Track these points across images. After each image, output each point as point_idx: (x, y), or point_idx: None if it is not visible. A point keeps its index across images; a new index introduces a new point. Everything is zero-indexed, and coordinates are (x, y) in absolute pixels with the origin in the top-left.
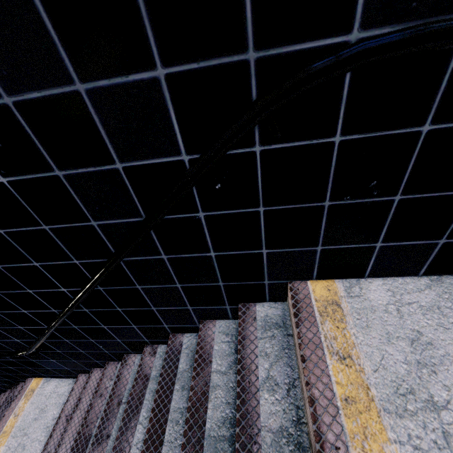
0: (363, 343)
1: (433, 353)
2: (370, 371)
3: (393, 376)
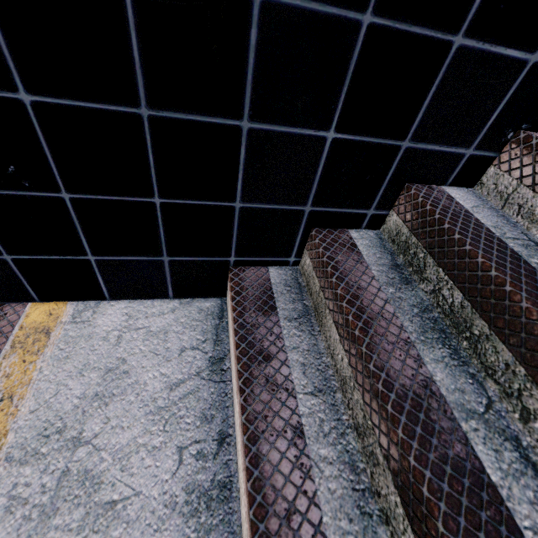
0: (44, 379)
1: (121, 383)
2: (26, 412)
3: (52, 414)
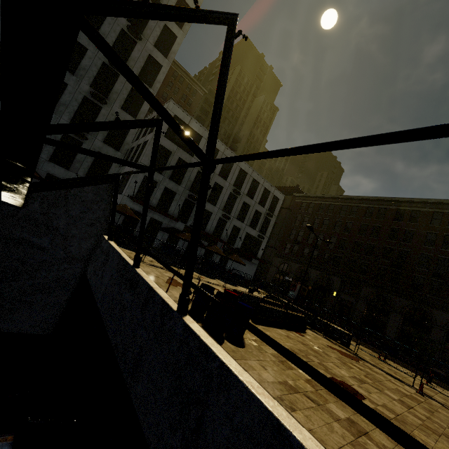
0: None
1: None
2: None
3: None
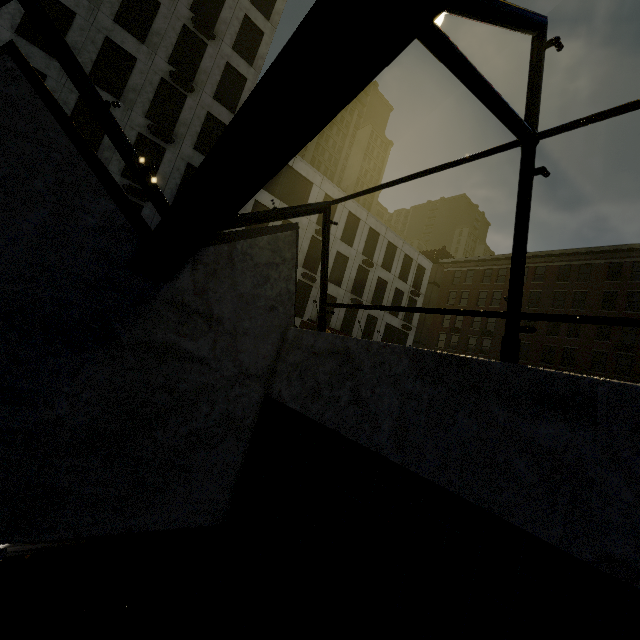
0: None
1: None
2: None
3: None
